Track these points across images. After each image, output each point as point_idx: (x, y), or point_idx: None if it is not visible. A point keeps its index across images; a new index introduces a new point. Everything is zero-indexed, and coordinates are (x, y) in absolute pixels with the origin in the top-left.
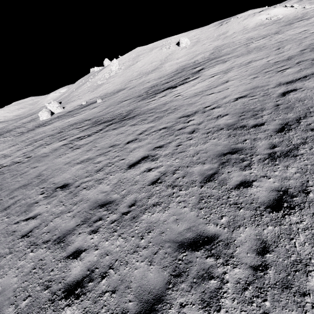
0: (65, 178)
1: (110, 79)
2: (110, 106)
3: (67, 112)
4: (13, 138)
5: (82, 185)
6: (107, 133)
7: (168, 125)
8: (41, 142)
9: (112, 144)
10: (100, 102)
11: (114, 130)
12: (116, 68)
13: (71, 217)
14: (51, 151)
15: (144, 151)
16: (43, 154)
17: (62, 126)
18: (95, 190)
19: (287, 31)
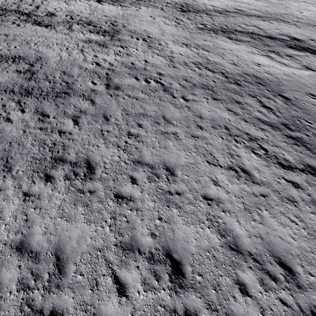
0: None
1: None
2: None
3: None
4: None
5: None
6: None
7: None
8: None
9: None
10: None
11: None
12: None
13: None
14: None
15: None
16: None
17: None
18: None
19: None
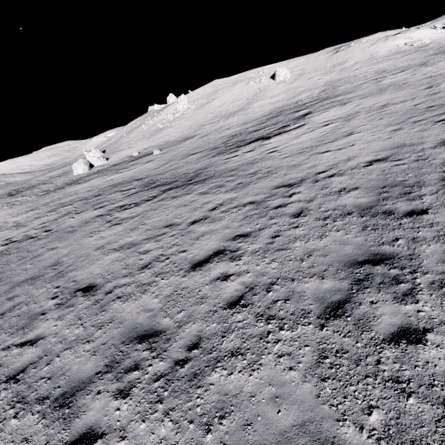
0: (92, 274)
1: (174, 122)
2: (171, 161)
3: (112, 166)
4: (34, 198)
5: (115, 290)
6: (163, 203)
7: (258, 199)
8: (69, 208)
9: (168, 222)
10: (158, 154)
11: (174, 199)
12: (183, 108)
13: (91, 352)
14: (80, 225)
15: (218, 240)
16: (68, 228)
17: (102, 186)
18: (135, 303)
19: (440, 62)
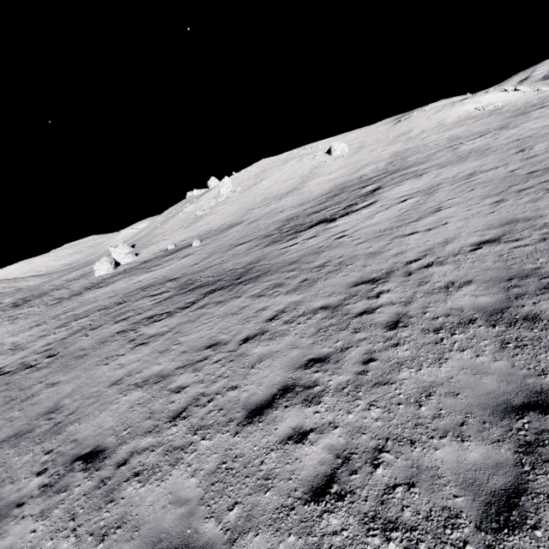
0: (101, 427)
1: (217, 207)
2: (214, 254)
3: (142, 263)
4: (43, 308)
5: (132, 460)
6: (204, 312)
7: (332, 302)
8: (84, 322)
9: (212, 340)
10: (198, 246)
11: (218, 306)
12: (227, 191)
13: None
14: (94, 346)
15: (283, 368)
16: (78, 352)
17: (127, 289)
18: (161, 487)
19: (523, 124)
